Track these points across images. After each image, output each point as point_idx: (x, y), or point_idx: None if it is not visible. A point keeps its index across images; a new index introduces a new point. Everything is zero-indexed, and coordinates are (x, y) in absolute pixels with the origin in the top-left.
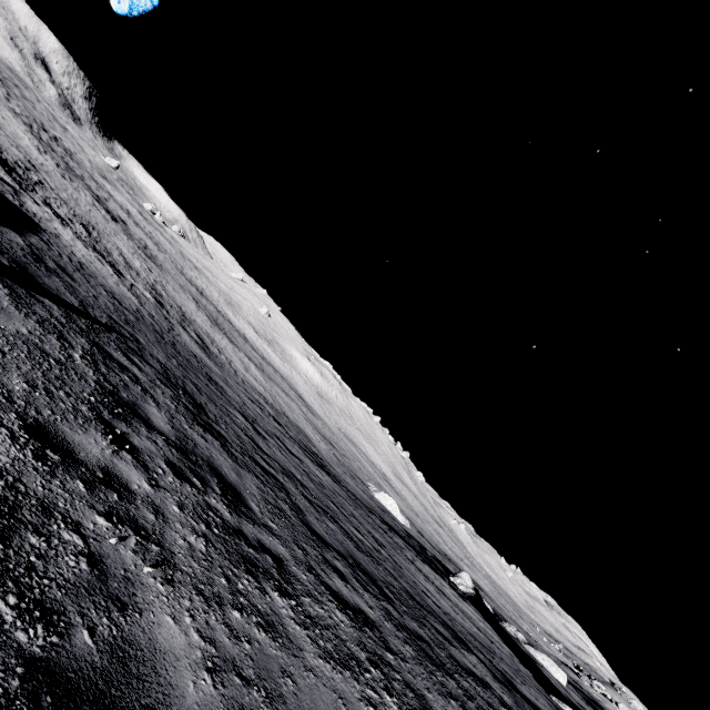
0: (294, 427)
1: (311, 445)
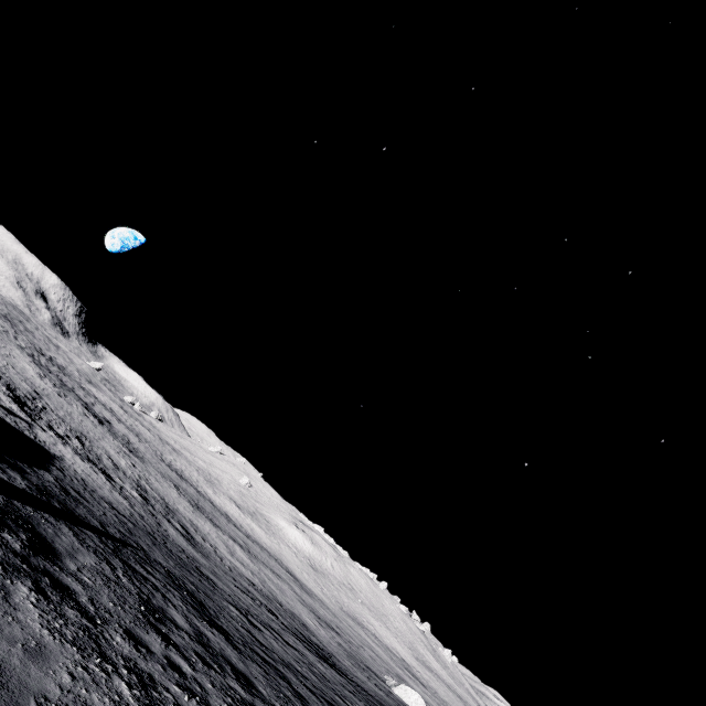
0: (289, 615)
1: (309, 634)
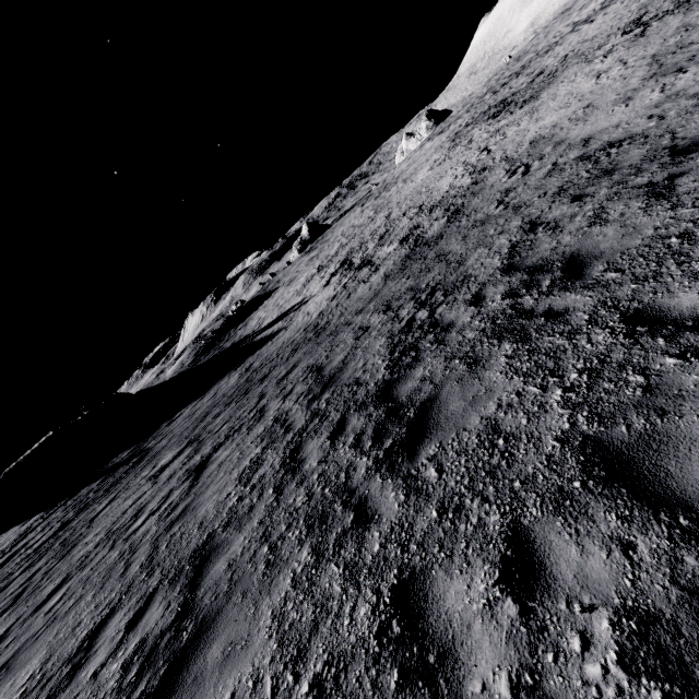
0: None
1: None
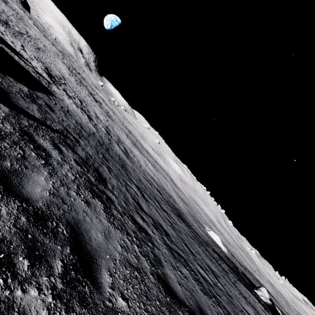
0: (167, 194)
1: (175, 204)
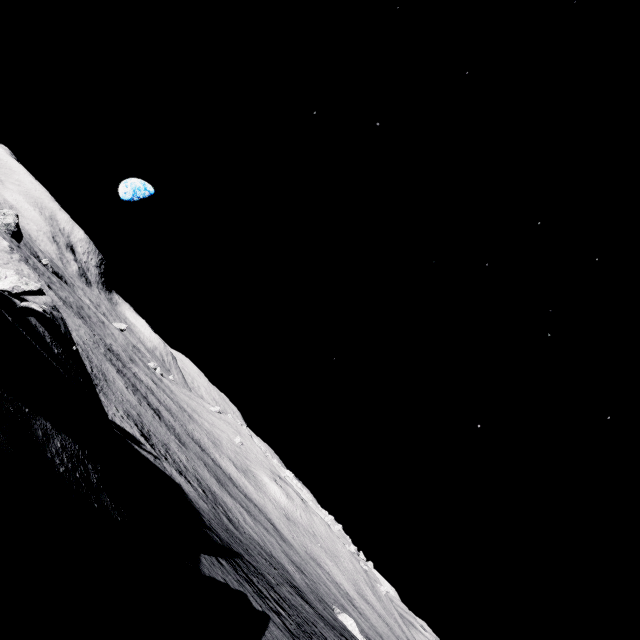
0: (280, 566)
1: (292, 579)
